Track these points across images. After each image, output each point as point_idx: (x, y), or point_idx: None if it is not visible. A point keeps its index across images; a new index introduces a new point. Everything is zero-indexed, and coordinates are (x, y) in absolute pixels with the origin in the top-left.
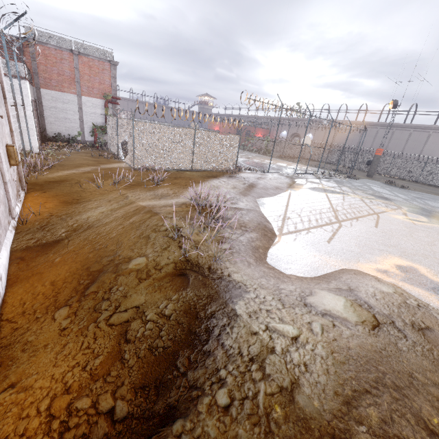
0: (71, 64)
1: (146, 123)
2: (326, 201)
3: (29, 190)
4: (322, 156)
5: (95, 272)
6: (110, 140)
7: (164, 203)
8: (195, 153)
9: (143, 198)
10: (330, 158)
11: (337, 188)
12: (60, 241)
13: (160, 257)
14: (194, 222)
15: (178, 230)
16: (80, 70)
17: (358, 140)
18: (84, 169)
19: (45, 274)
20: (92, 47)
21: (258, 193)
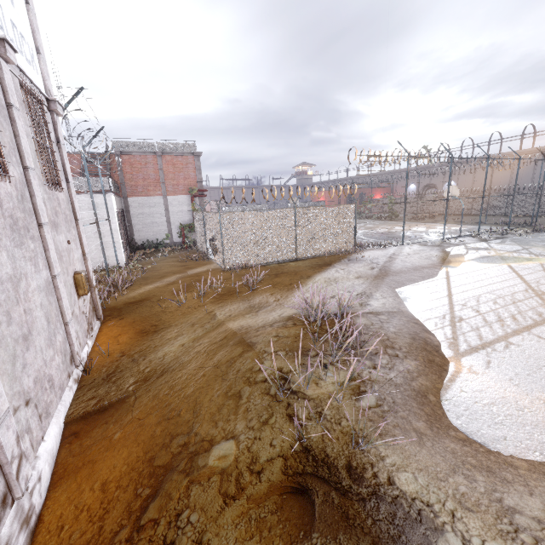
0: (155, 166)
1: (234, 212)
2: (514, 278)
3: (106, 318)
4: (481, 208)
5: (159, 470)
6: (199, 238)
7: (262, 321)
8: (299, 237)
9: (235, 314)
10: (490, 207)
11: (522, 252)
12: (126, 398)
13: (258, 442)
14: (308, 369)
15: (283, 378)
16: (164, 170)
17: (531, 175)
18: (168, 280)
19: (98, 464)
20: (174, 144)
21: (397, 279)
